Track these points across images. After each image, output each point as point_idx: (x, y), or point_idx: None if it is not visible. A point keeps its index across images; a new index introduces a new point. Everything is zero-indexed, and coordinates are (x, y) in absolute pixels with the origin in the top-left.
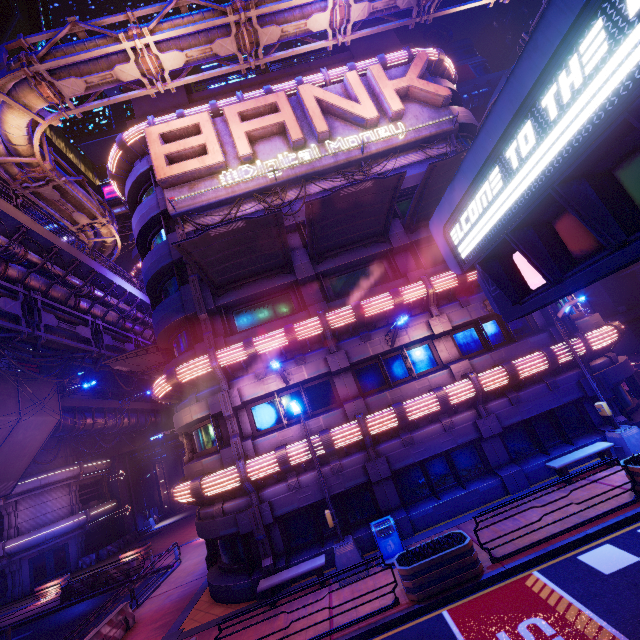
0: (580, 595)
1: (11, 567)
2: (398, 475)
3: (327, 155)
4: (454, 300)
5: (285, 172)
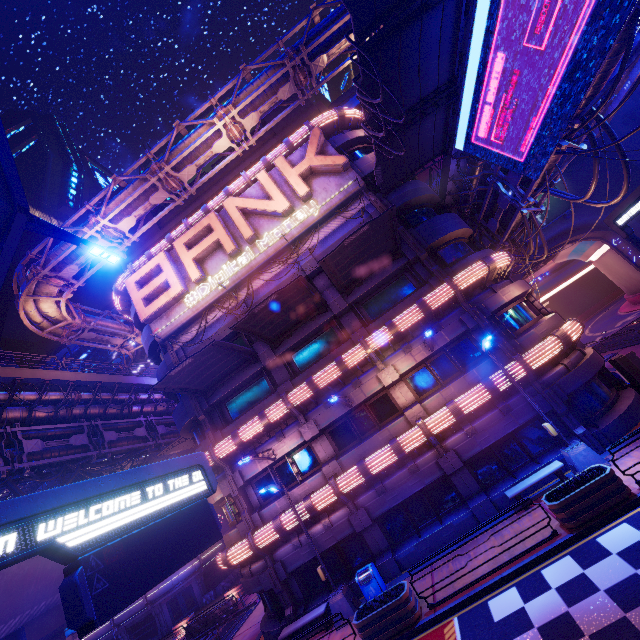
0: None
1: (155, 611)
2: (384, 519)
3: (257, 256)
4: (398, 348)
5: (231, 280)
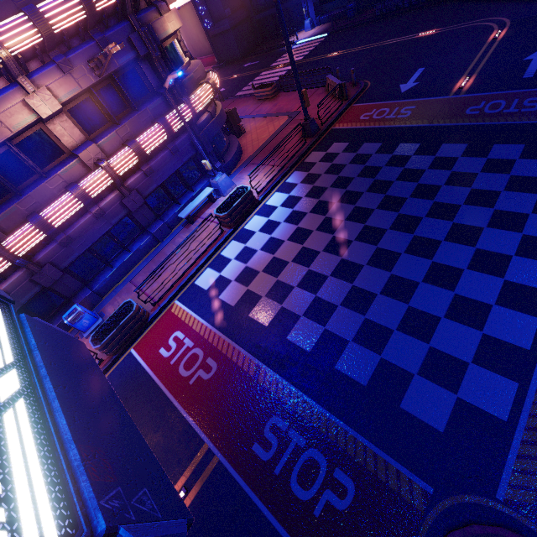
0: (195, 308)
1: None
2: (71, 266)
3: None
4: (49, 61)
5: None
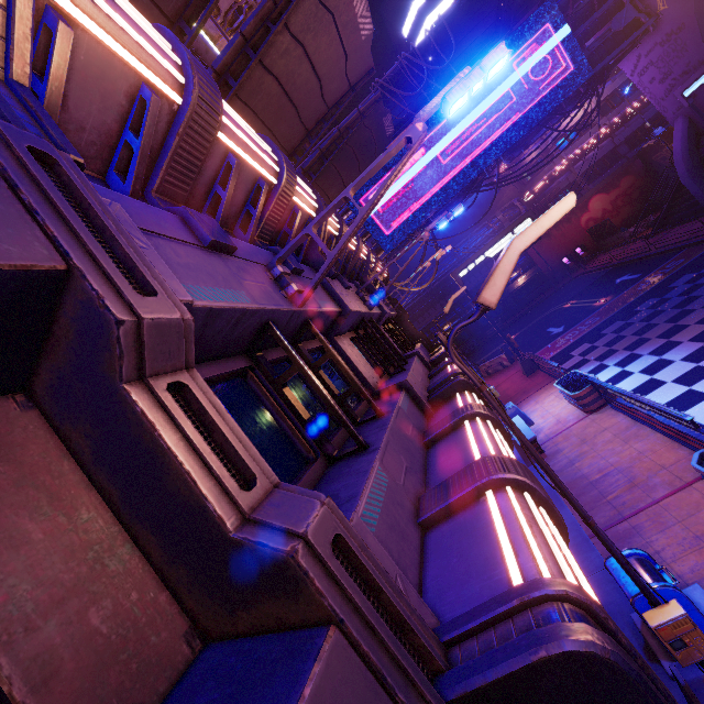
0: None
1: None
2: None
3: None
4: None
5: None
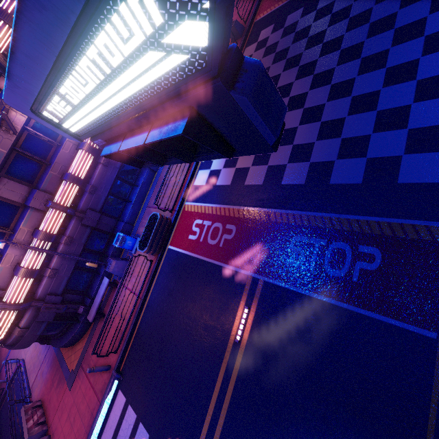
0: (202, 200)
1: None
2: (103, 209)
3: None
4: None
5: None
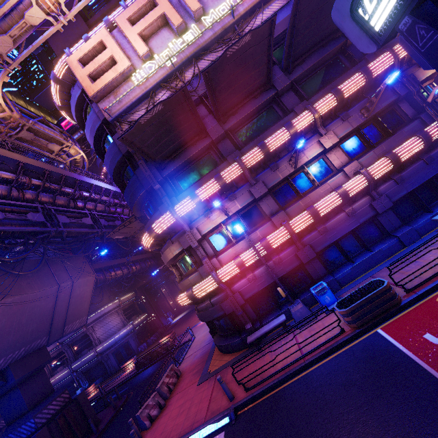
0: None
1: (104, 359)
2: (320, 255)
3: (206, 29)
4: (336, 117)
5: (178, 57)
